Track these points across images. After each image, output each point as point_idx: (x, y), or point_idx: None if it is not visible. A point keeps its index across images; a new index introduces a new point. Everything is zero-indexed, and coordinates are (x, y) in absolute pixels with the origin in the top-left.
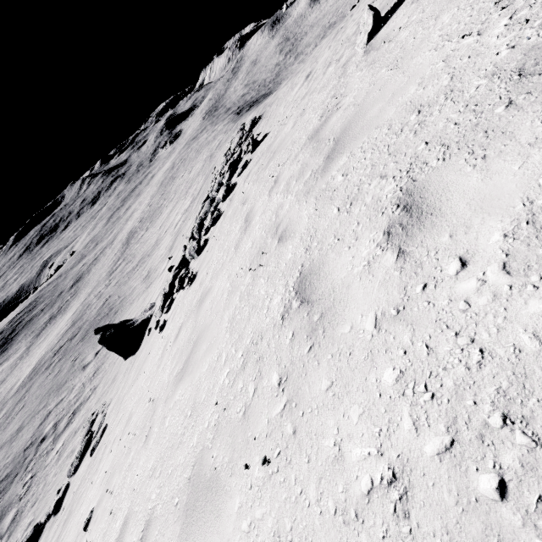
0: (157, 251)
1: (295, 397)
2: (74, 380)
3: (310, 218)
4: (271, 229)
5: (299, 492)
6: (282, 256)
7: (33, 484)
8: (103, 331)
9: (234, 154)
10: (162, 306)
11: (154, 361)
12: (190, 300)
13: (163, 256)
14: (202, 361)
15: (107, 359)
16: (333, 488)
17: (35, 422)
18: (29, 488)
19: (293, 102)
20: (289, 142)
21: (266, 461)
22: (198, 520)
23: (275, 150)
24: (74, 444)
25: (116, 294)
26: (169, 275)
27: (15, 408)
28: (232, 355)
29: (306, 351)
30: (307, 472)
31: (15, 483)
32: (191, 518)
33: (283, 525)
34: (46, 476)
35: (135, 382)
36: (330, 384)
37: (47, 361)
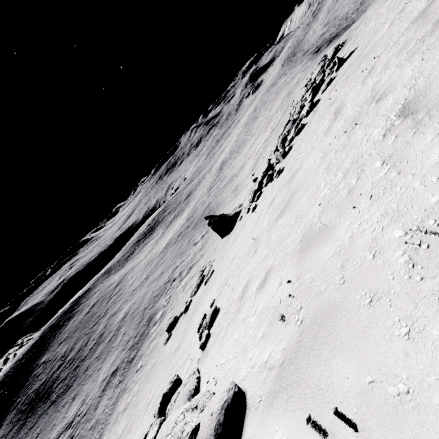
0: (242, 172)
1: (399, 160)
2: (190, 251)
3: (414, 69)
4: (366, 101)
5: (404, 190)
6: (381, 107)
7: (170, 301)
8: (210, 218)
9: (314, 83)
10: (252, 198)
11: (250, 226)
12: (280, 182)
13: (246, 175)
14: (300, 198)
15: (209, 240)
16: (436, 172)
17: (169, 270)
18: (168, 302)
19: (388, 9)
20: (385, 39)
21: (372, 196)
22: (313, 246)
23: (367, 53)
24: (192, 283)
25: (214, 201)
26: (258, 177)
27: (159, 262)
28: (331, 179)
29: (410, 136)
30: (412, 180)
31: (161, 299)
32: (307, 249)
33: (389, 208)
34: (177, 297)
35: (233, 243)
36: (436, 135)
37: (174, 239)
